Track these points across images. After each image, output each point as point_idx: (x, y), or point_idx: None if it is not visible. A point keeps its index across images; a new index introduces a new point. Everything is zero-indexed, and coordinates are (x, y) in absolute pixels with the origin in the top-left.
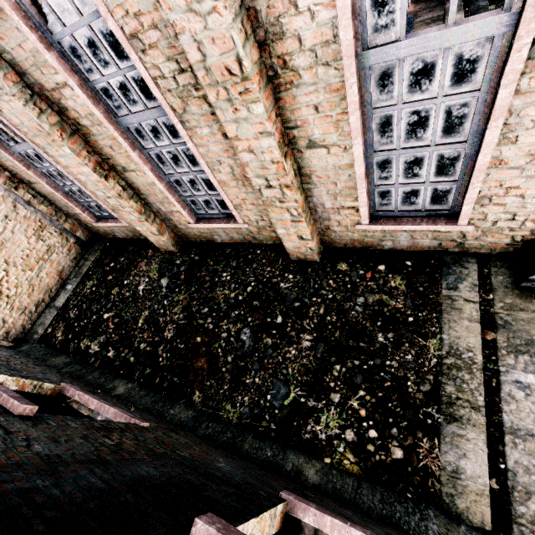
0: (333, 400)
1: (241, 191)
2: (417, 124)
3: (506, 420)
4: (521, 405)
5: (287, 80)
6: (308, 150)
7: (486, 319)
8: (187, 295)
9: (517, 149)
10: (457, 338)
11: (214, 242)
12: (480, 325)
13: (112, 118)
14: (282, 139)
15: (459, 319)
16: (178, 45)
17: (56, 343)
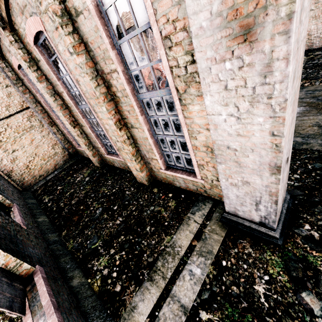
0: (110, 252)
1: None
2: (166, 125)
3: (173, 289)
4: (184, 283)
5: (118, 100)
6: (132, 129)
7: (198, 234)
8: (91, 187)
9: (199, 142)
10: (179, 238)
11: (115, 166)
12: (193, 236)
13: (77, 105)
14: (119, 122)
15: (185, 229)
16: None
17: (36, 194)
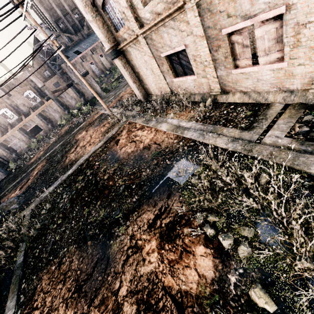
0: None
1: None
2: None
3: None
4: None
5: None
6: None
7: None
8: None
9: None
10: None
11: None
12: None
13: None
14: None
15: None
16: None
17: None
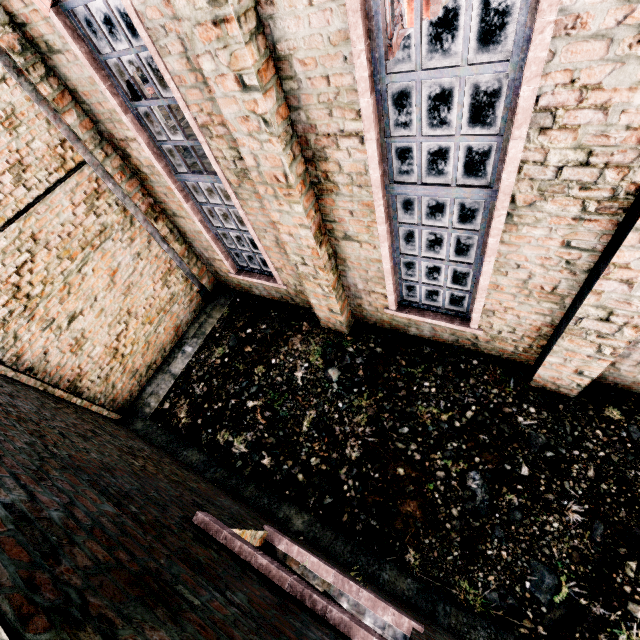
0: (634, 614)
1: (513, 300)
2: None
3: None
4: None
5: None
6: None
7: None
8: (373, 401)
9: None
10: None
11: (402, 332)
12: None
13: (384, 182)
14: None
15: None
16: (616, 136)
17: (179, 426)
